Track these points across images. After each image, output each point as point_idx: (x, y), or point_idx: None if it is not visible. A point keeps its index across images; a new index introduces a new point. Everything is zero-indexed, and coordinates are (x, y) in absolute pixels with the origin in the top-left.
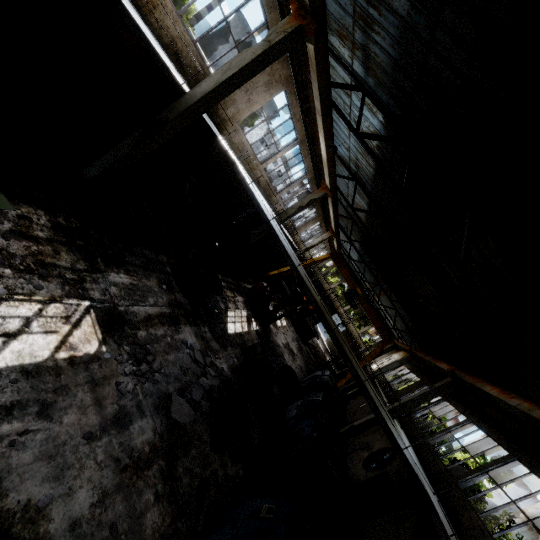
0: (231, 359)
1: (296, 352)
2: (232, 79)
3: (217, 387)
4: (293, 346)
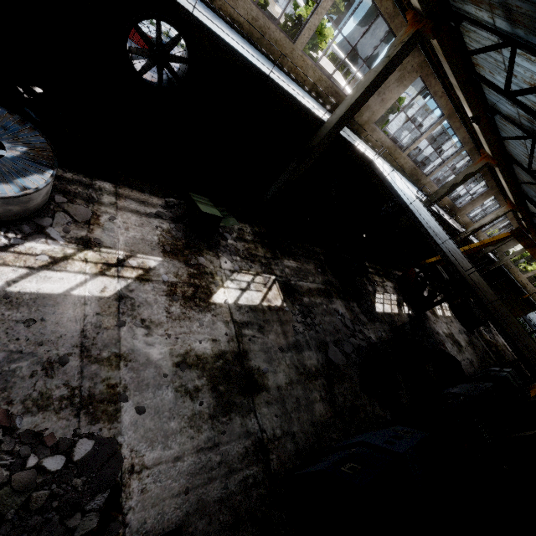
0: (379, 332)
1: (464, 345)
2: (359, 99)
3: (364, 347)
4: (459, 338)
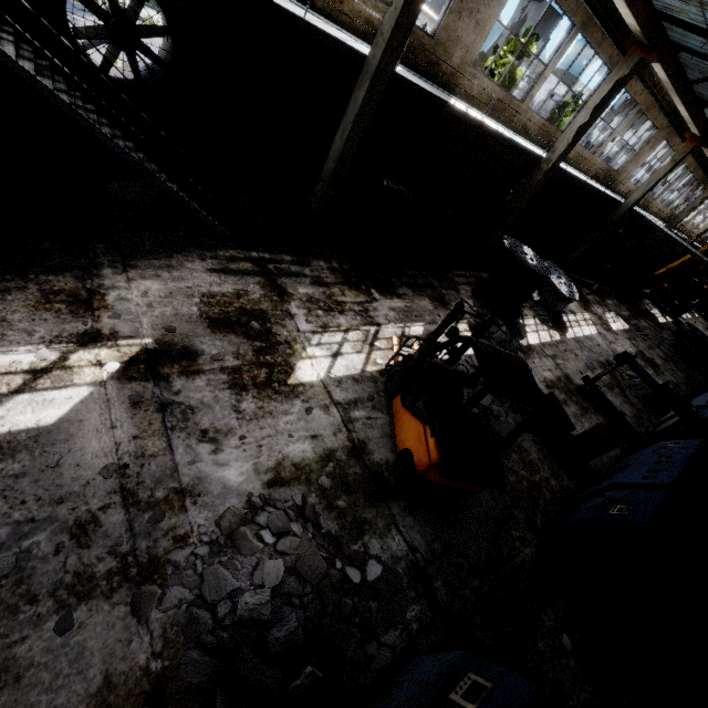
0: (669, 336)
1: None
2: (652, 187)
3: (675, 344)
4: (707, 334)
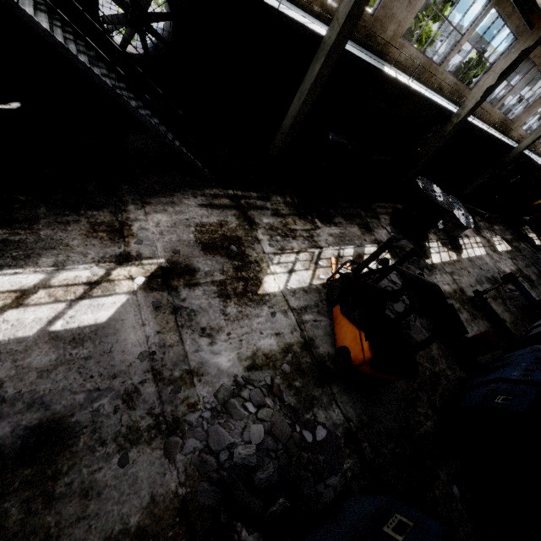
0: None
1: None
2: None
3: None
4: None
